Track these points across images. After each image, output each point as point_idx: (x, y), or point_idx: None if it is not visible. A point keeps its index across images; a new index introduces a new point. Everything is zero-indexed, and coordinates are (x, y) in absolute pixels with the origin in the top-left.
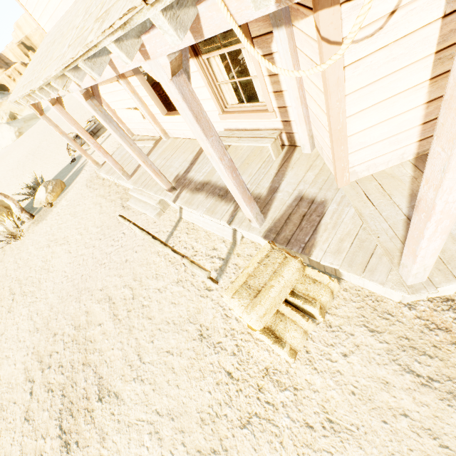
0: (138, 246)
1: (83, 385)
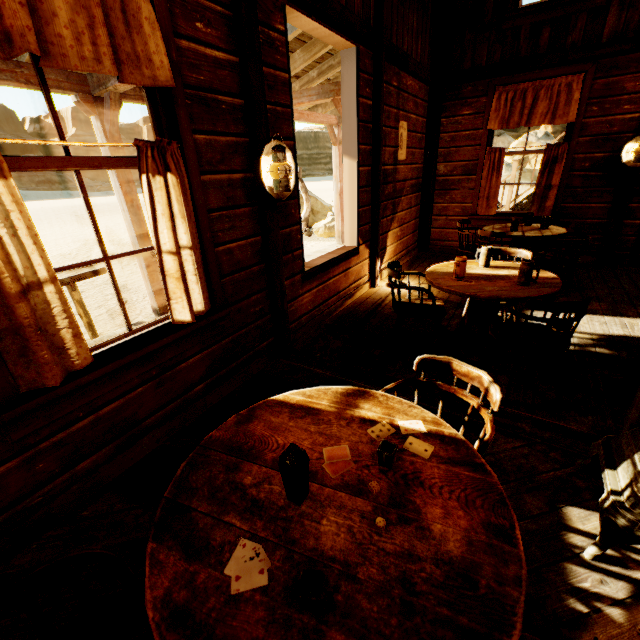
0: (135, 318)
1: None
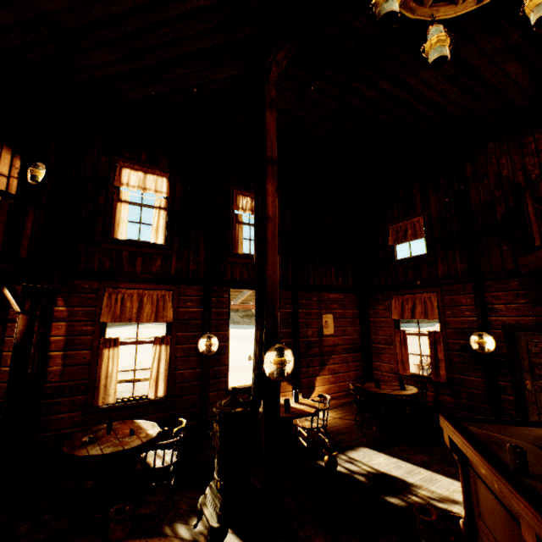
0: None
1: (126, 394)
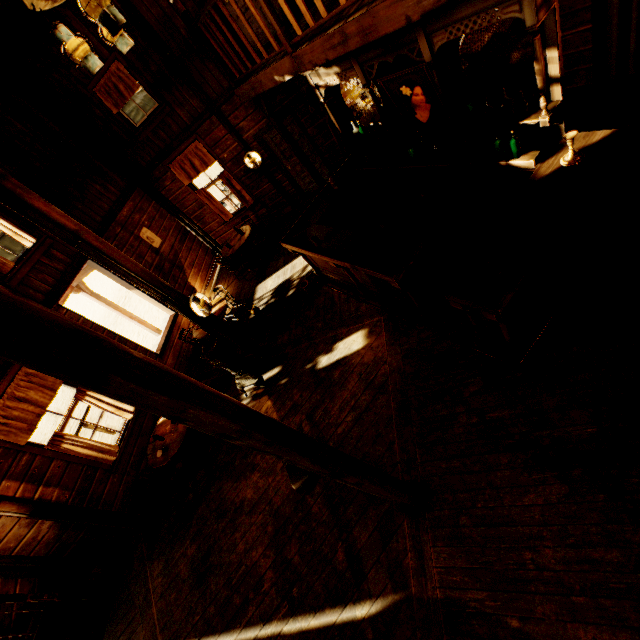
0: None
1: None
